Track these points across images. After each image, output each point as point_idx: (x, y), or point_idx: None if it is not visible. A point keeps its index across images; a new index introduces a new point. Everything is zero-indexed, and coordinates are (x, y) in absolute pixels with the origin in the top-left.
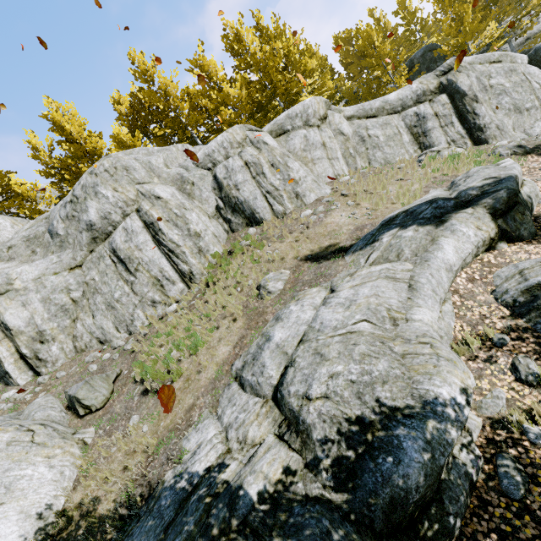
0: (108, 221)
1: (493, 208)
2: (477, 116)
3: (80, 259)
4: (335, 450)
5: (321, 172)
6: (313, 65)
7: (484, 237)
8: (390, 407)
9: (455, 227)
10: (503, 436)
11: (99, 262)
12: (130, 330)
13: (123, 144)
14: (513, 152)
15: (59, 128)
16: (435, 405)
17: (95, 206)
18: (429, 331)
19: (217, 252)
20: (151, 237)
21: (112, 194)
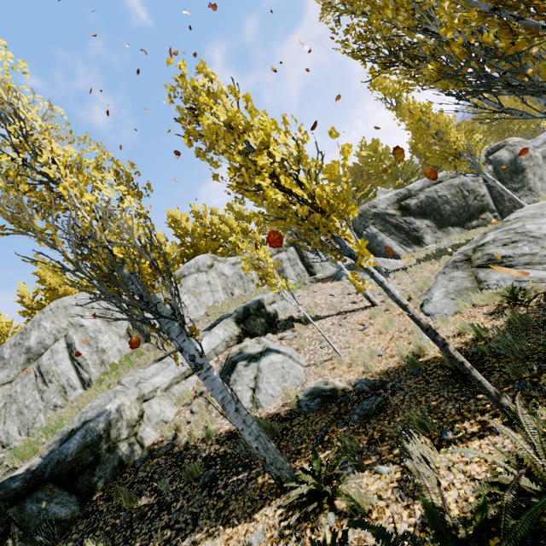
0: (42, 344)
1: (236, 318)
2: (309, 259)
3: (13, 376)
4: (53, 447)
5: (205, 300)
6: (244, 226)
7: (229, 335)
8: (88, 420)
9: (213, 330)
10: (159, 440)
11: (25, 377)
12: (30, 432)
13: (86, 288)
14: (310, 281)
15: (43, 280)
16: (101, 413)
17: (36, 335)
18: (146, 386)
19: (115, 362)
20: (69, 354)
21: (50, 325)
